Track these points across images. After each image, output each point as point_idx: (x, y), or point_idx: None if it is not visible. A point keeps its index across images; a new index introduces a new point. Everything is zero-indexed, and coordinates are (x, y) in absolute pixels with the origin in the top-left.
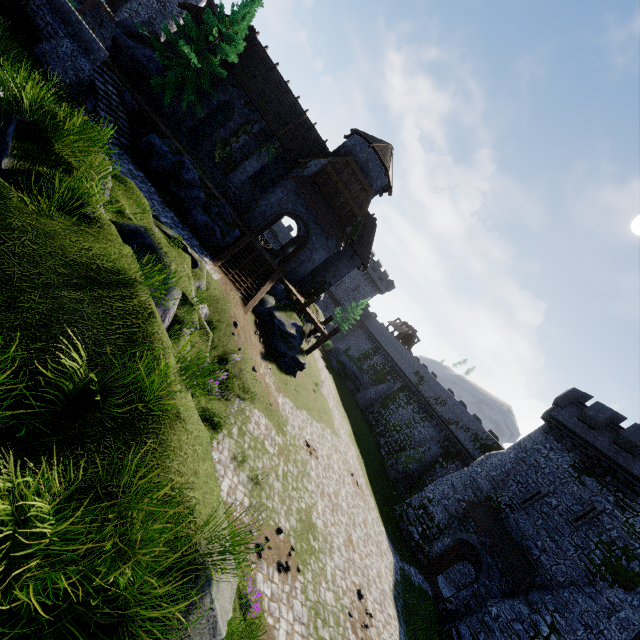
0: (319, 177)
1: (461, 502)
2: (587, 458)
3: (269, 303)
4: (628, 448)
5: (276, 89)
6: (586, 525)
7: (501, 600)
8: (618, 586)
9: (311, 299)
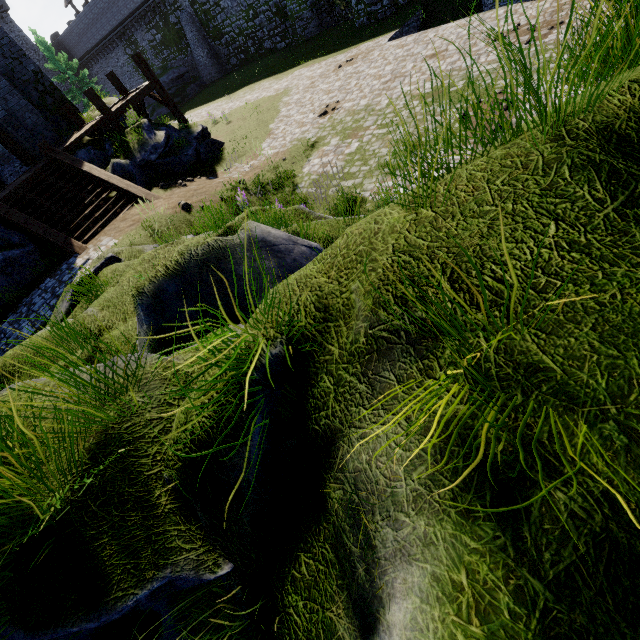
0: None
1: None
2: None
3: (125, 168)
4: None
5: None
6: None
7: None
8: None
9: (92, 99)
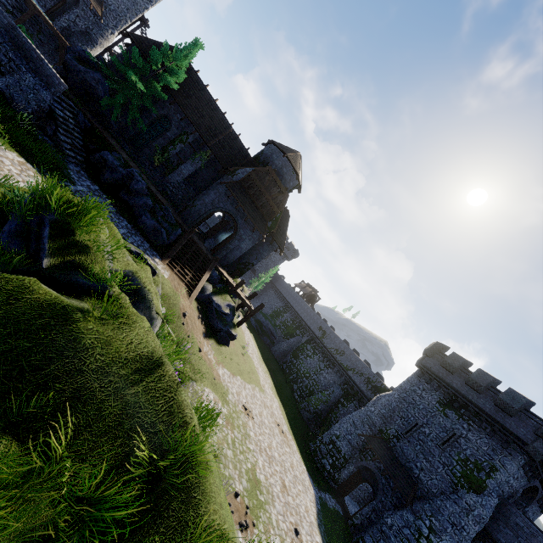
0: (245, 182)
1: (361, 436)
2: (448, 396)
3: (208, 290)
4: (475, 387)
5: (207, 106)
6: (450, 447)
7: (394, 512)
8: (472, 491)
9: (241, 282)
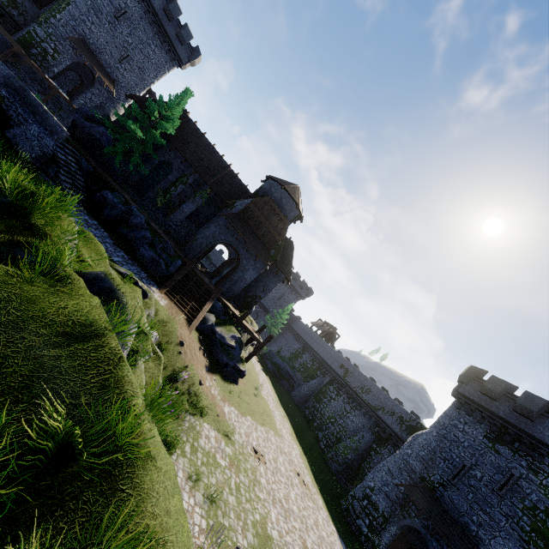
0: (245, 213)
1: (399, 486)
2: (496, 427)
3: (210, 320)
4: (525, 414)
5: (205, 150)
6: (509, 493)
7: None
8: None
9: (246, 312)
